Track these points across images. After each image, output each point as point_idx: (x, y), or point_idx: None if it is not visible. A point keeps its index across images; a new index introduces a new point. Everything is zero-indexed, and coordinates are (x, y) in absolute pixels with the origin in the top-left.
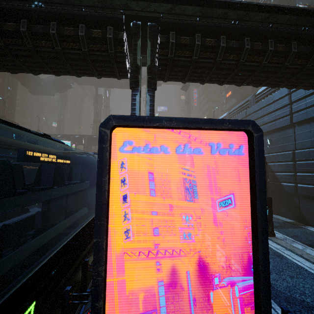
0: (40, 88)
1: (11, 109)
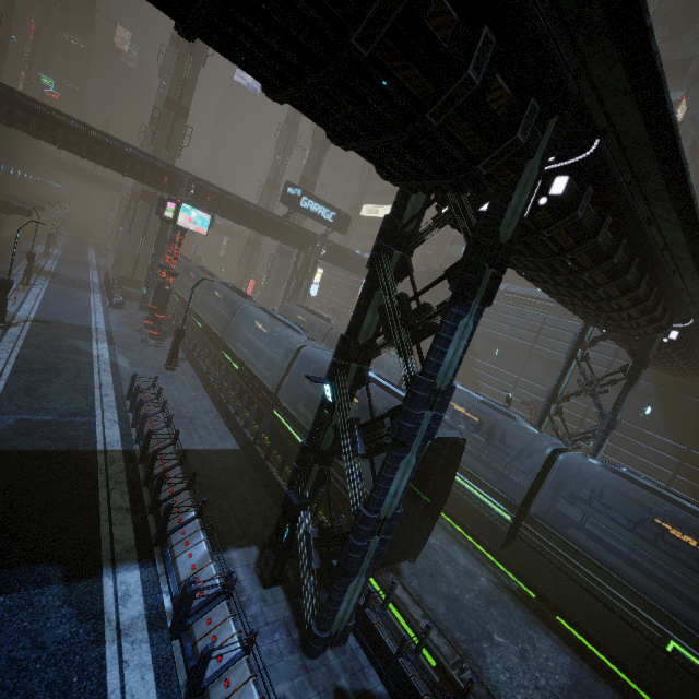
0: None
1: None
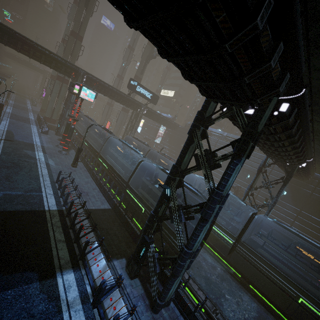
0: None
1: None
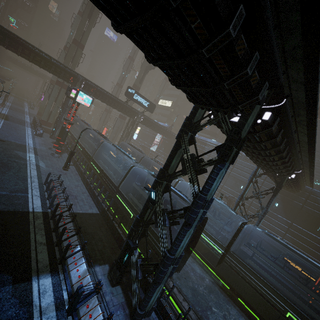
0: None
1: None
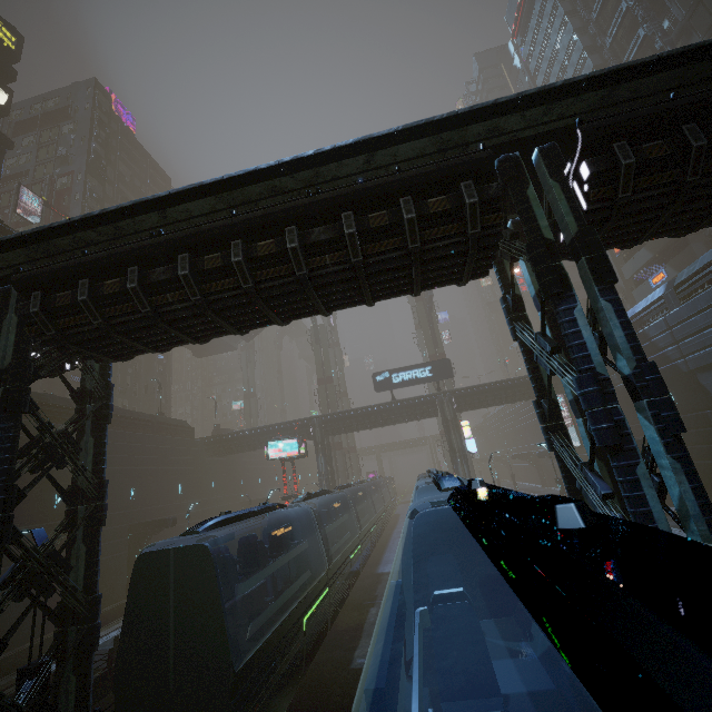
0: (213, 342)
1: (165, 395)
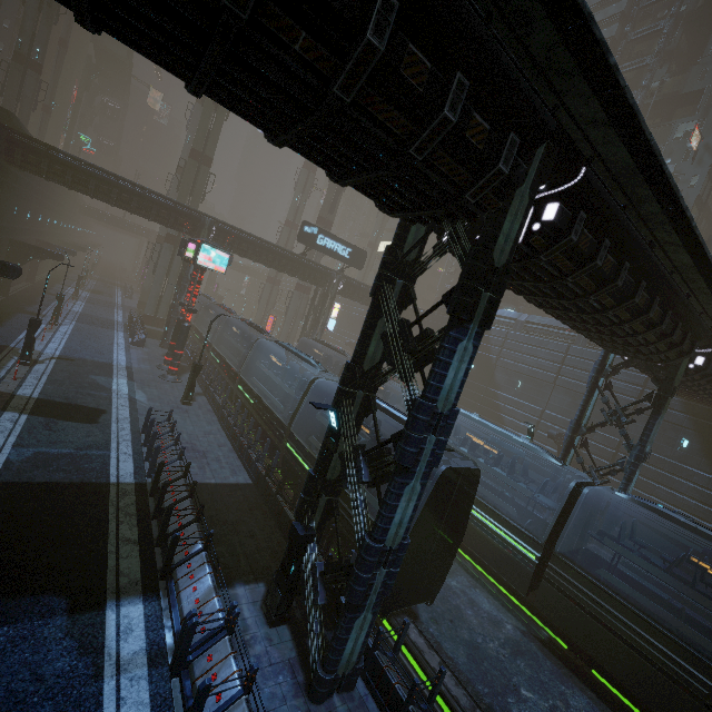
0: None
1: None
